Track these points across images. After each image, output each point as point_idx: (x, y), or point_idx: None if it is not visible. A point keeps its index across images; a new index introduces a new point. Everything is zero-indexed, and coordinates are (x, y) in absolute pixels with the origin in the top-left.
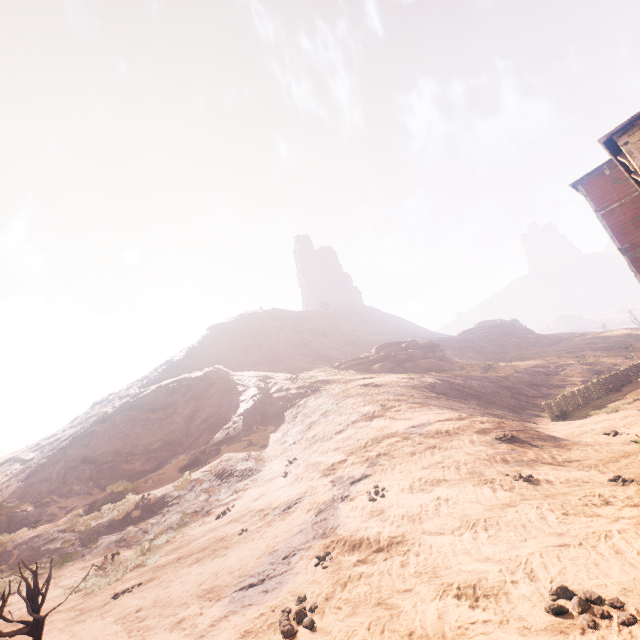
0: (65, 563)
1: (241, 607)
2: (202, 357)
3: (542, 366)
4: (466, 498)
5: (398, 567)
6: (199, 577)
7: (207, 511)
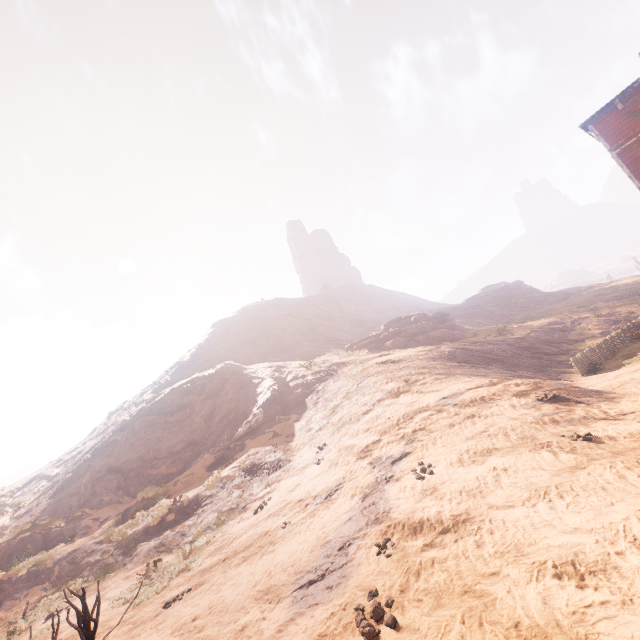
0: (107, 574)
1: (306, 608)
2: (211, 355)
3: (557, 323)
4: (526, 465)
5: (474, 548)
6: (251, 577)
7: (243, 507)
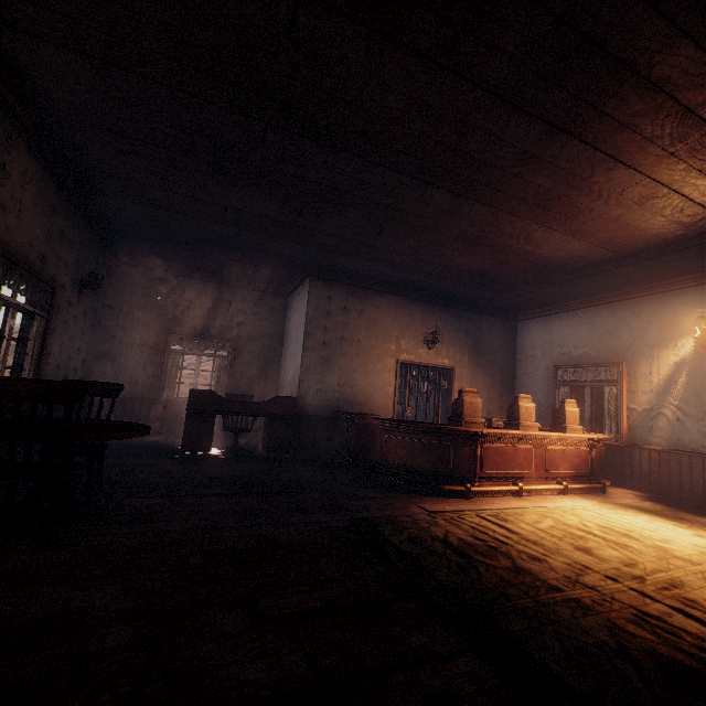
0: None
1: None
2: None
3: None
4: None
5: None
6: None
7: None
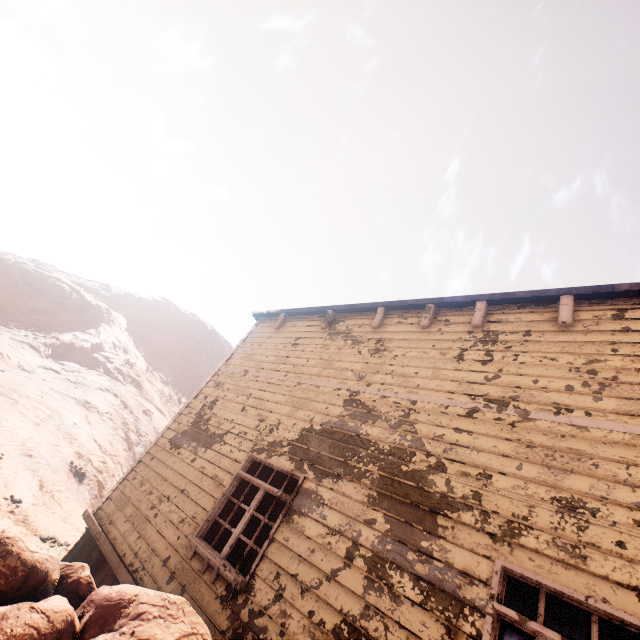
0: None
1: None
2: (127, 304)
3: None
4: None
5: None
6: None
7: None
